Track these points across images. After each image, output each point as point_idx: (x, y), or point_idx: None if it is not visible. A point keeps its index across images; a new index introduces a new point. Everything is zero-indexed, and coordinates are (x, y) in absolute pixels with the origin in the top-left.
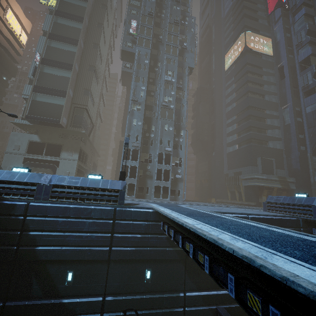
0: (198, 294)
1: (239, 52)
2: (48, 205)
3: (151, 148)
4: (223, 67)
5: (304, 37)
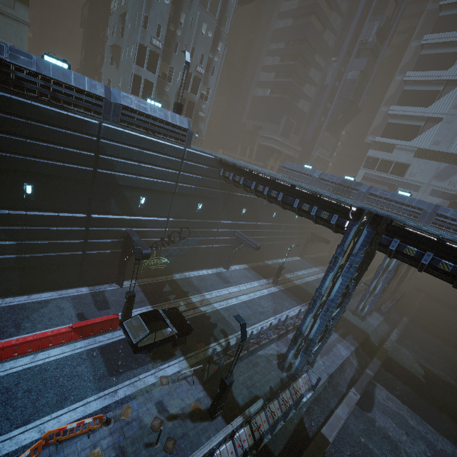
0: (228, 222)
1: None
2: (123, 130)
3: (175, 57)
4: None
5: None
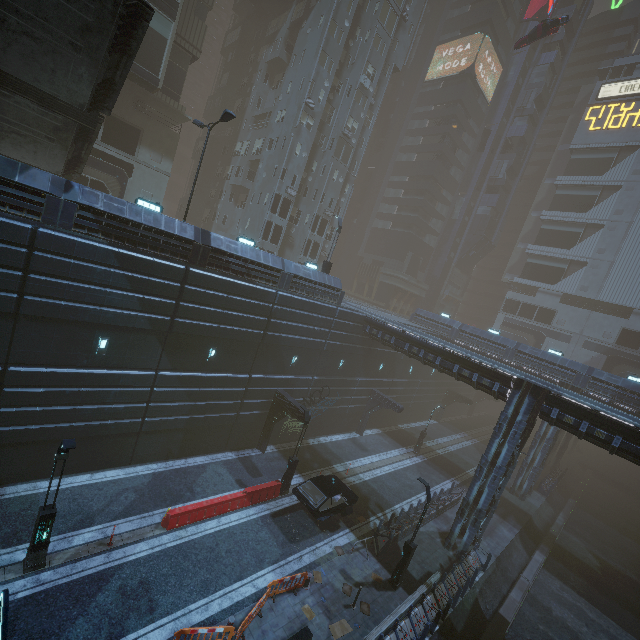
0: (365, 379)
1: (459, 63)
2: (293, 296)
3: (304, 200)
4: (426, 71)
5: (531, 103)
